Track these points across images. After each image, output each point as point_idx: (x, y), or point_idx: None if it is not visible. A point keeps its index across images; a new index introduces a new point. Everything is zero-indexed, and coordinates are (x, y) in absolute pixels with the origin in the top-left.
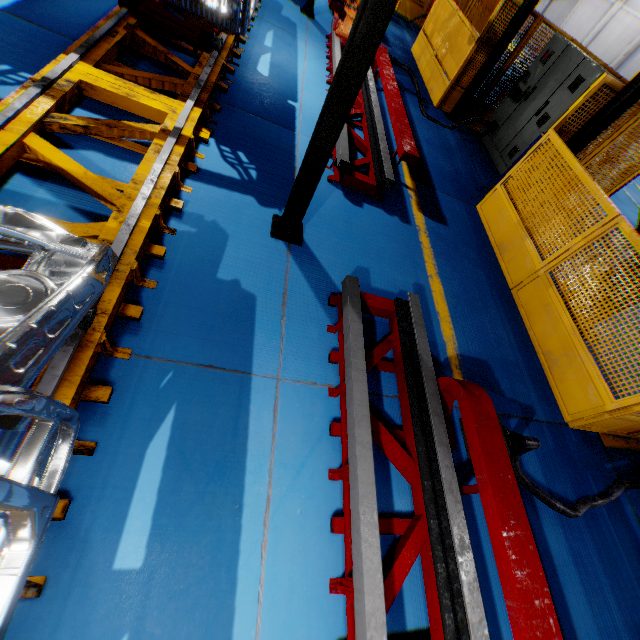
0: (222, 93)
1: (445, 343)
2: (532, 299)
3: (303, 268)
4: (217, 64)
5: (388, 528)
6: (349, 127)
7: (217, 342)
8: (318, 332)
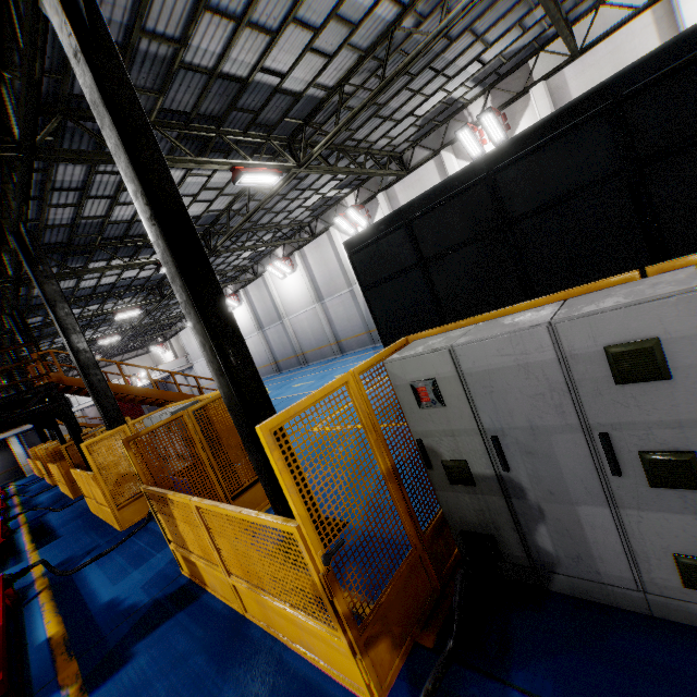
0: None
1: (35, 577)
2: (104, 514)
3: None
4: None
5: None
6: None
7: None
8: None
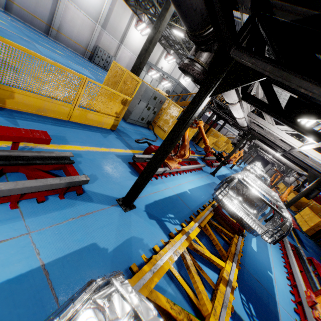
0: None
1: None
2: None
3: None
4: None
5: None
6: None
7: None
8: None
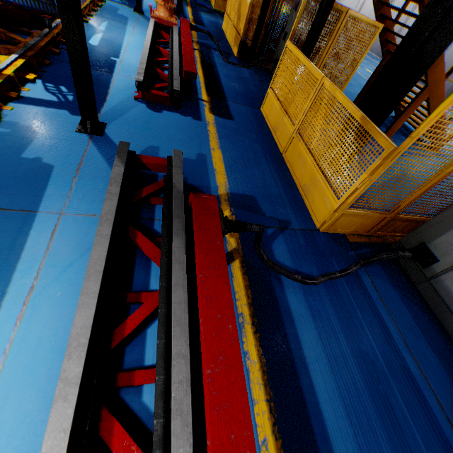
0: (55, 55)
1: (218, 187)
2: (292, 154)
3: (101, 148)
4: (48, 36)
5: (136, 298)
6: (155, 67)
7: (11, 194)
8: (105, 185)
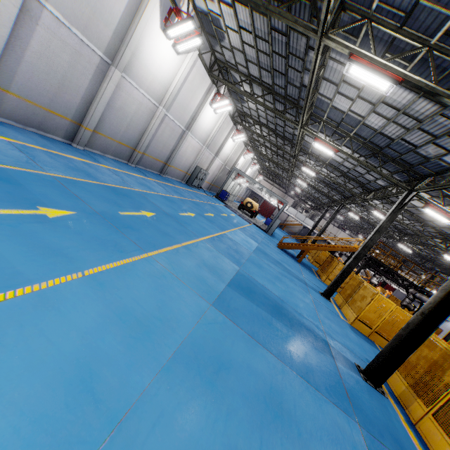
0: None
1: None
2: None
3: None
4: None
5: None
6: None
7: None
8: None
